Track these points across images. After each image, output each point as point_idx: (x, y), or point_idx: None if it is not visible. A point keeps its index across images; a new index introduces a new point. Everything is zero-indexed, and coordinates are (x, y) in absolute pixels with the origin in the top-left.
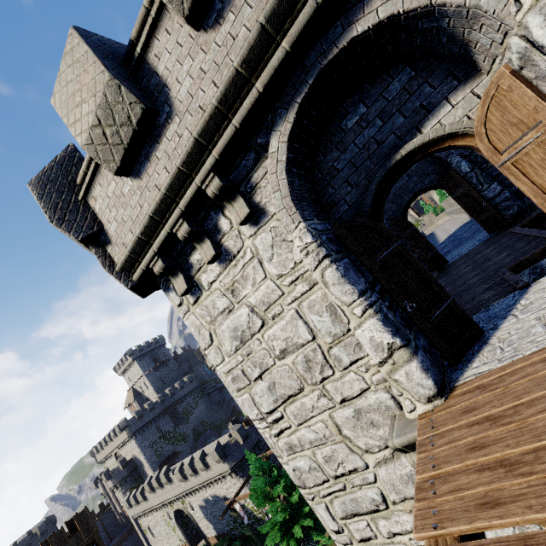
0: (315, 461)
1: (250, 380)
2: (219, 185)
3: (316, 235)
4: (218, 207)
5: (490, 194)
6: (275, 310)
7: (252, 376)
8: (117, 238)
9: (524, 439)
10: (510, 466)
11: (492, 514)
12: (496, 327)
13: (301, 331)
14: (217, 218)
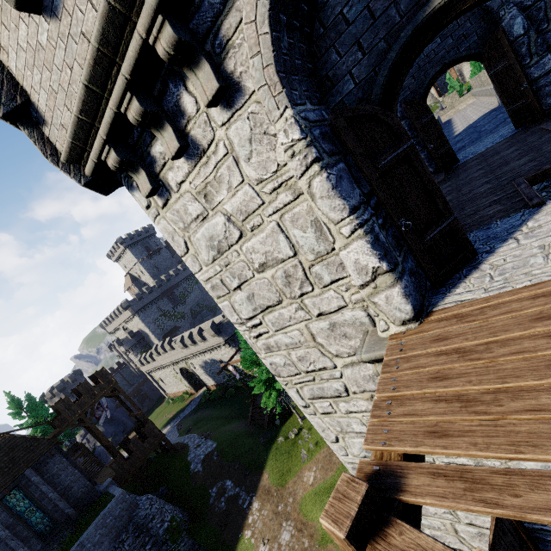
0: (289, 360)
1: (229, 289)
2: (173, 39)
3: (307, 129)
4: (178, 76)
5: (537, 73)
6: (254, 221)
7: (231, 286)
8: (51, 116)
9: (488, 379)
10: (467, 402)
11: (438, 443)
12: (492, 250)
13: (282, 246)
14: (179, 94)
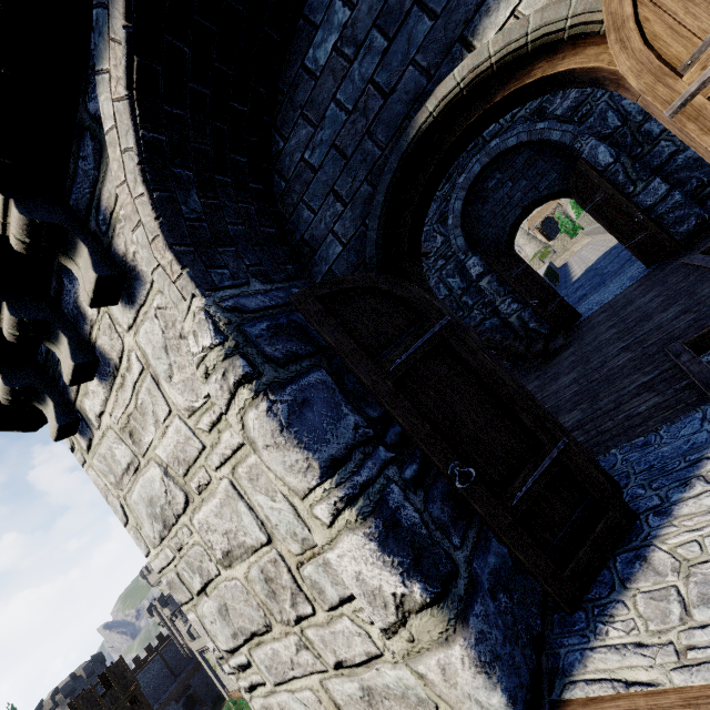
0: None
1: (191, 592)
2: (21, 222)
3: (230, 327)
4: (70, 268)
5: (649, 200)
6: (198, 476)
7: (192, 587)
8: None
9: None
10: None
11: None
12: (665, 507)
13: (247, 523)
14: (75, 291)
